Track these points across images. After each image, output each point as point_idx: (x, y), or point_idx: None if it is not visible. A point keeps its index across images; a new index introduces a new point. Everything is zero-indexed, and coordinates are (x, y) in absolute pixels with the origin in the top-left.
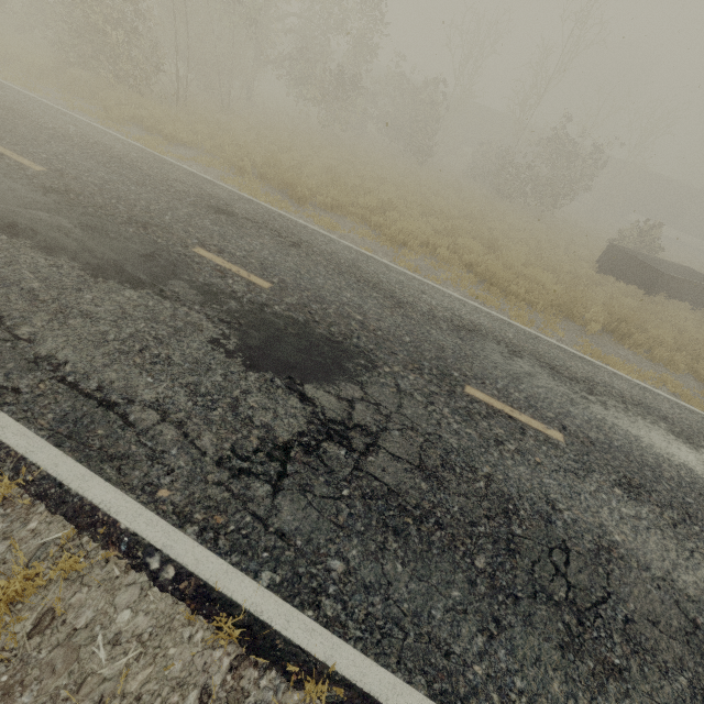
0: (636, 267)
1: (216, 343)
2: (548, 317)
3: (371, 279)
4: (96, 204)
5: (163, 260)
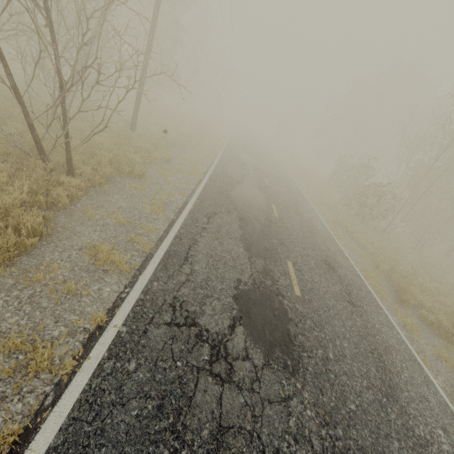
0: None
1: (238, 281)
2: None
3: (387, 363)
4: (277, 230)
5: (269, 253)
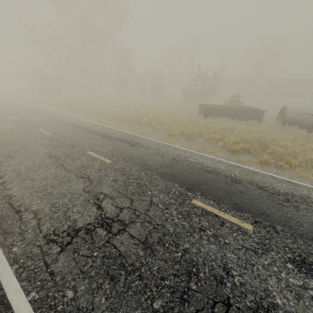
0: (203, 109)
1: None
2: (122, 123)
3: (56, 118)
4: None
5: None
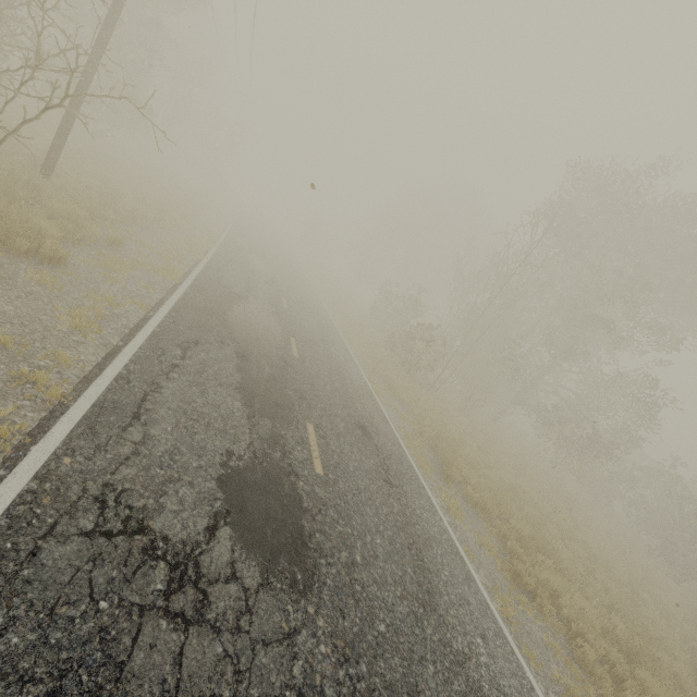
0: None
1: (229, 454)
2: None
3: (426, 561)
4: (295, 376)
5: (282, 411)
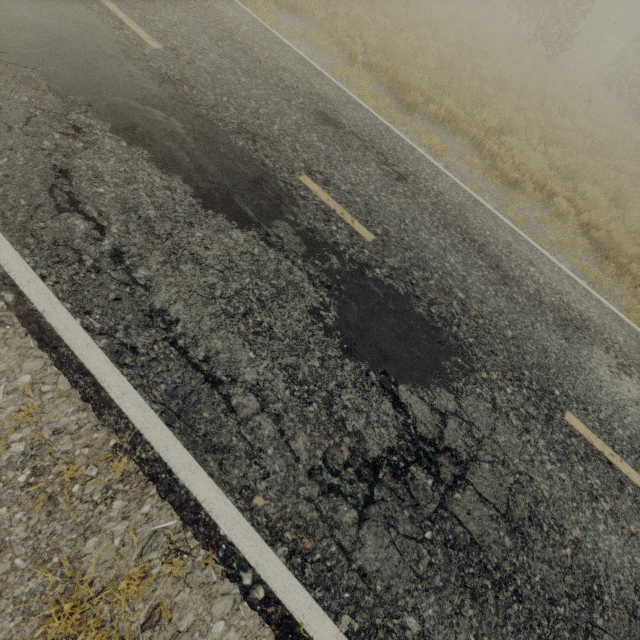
0: None
1: (315, 315)
2: None
3: (477, 238)
4: (208, 101)
5: (269, 190)
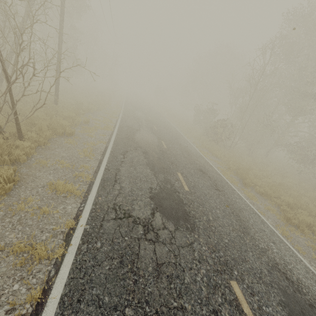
0: None
1: (151, 188)
2: None
3: (241, 217)
4: (168, 156)
5: (166, 170)
